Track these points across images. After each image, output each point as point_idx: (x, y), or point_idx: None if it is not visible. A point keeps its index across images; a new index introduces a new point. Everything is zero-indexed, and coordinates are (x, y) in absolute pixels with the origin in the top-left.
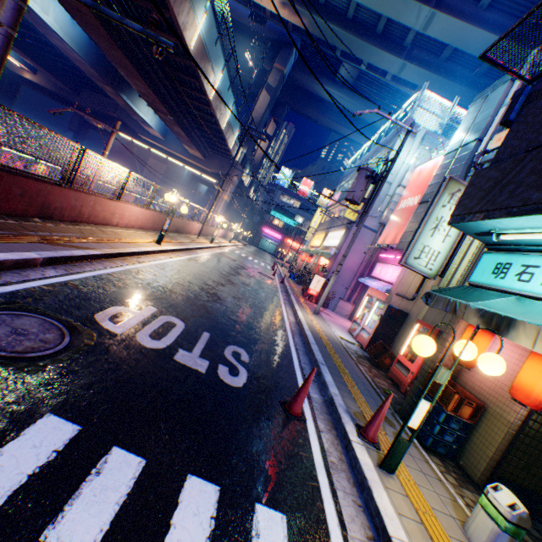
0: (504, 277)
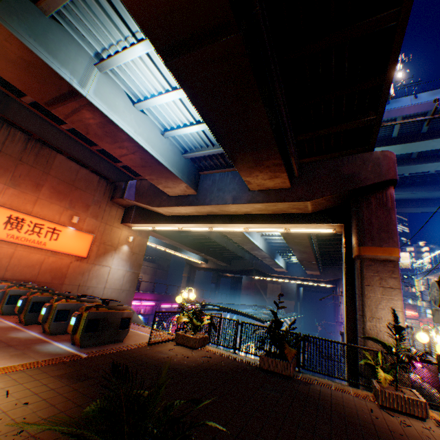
0: None
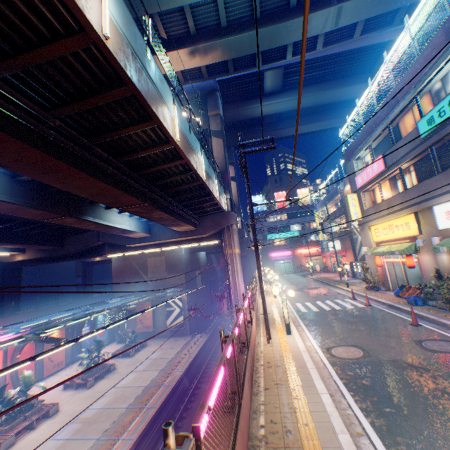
0: None
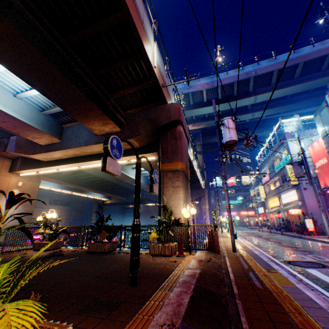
0: None
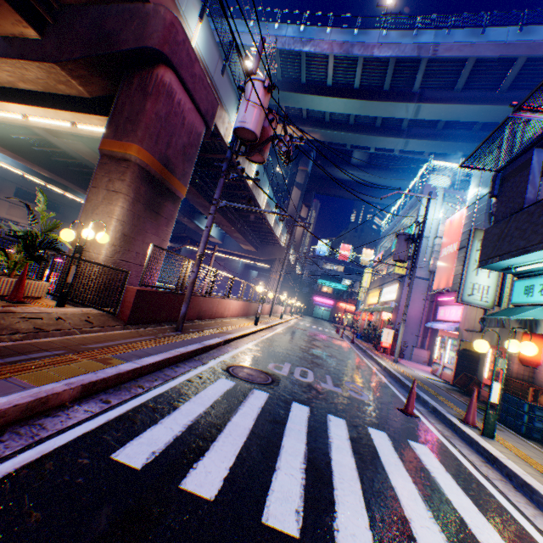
0: (532, 295)
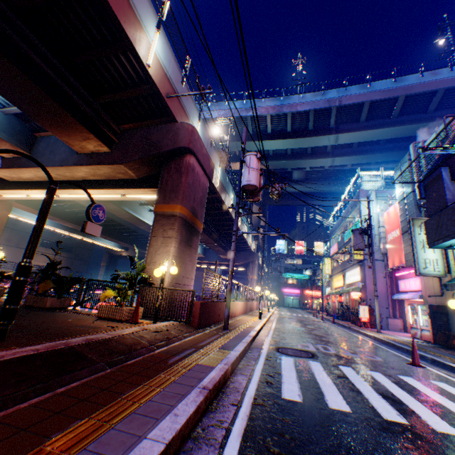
0: None
